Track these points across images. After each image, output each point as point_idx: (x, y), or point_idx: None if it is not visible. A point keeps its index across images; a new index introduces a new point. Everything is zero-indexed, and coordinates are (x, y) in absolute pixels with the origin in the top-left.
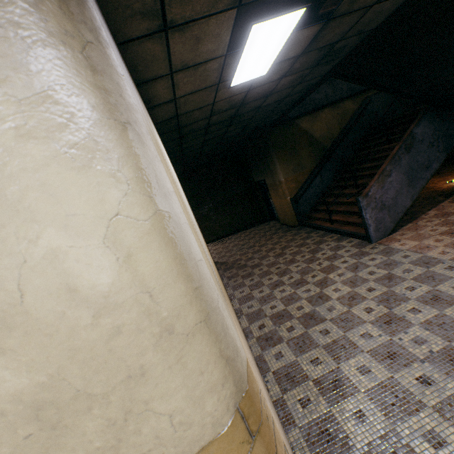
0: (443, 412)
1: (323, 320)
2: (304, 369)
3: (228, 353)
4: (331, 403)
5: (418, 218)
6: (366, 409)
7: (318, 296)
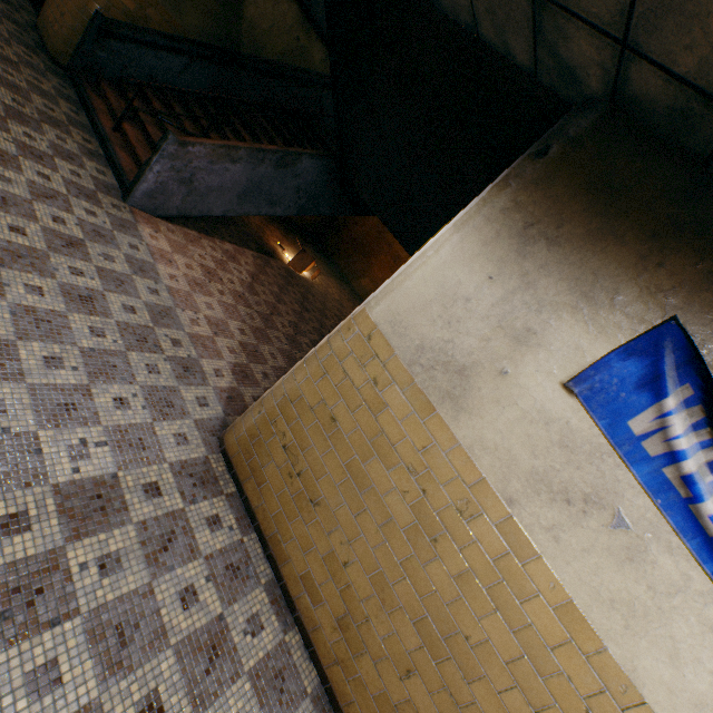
0: None
1: None
2: None
3: None
4: None
5: (211, 238)
6: None
7: None
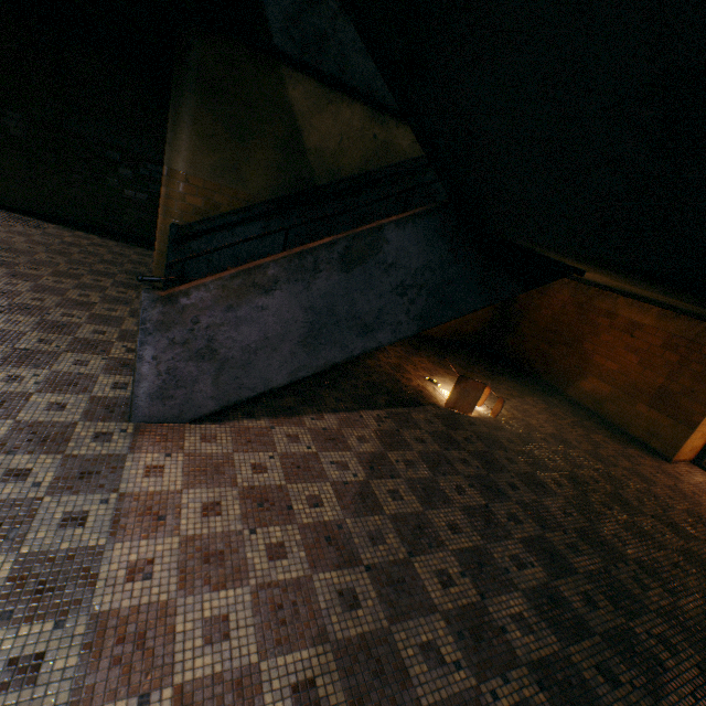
0: None
1: None
2: None
3: None
4: None
5: (295, 417)
6: None
7: None
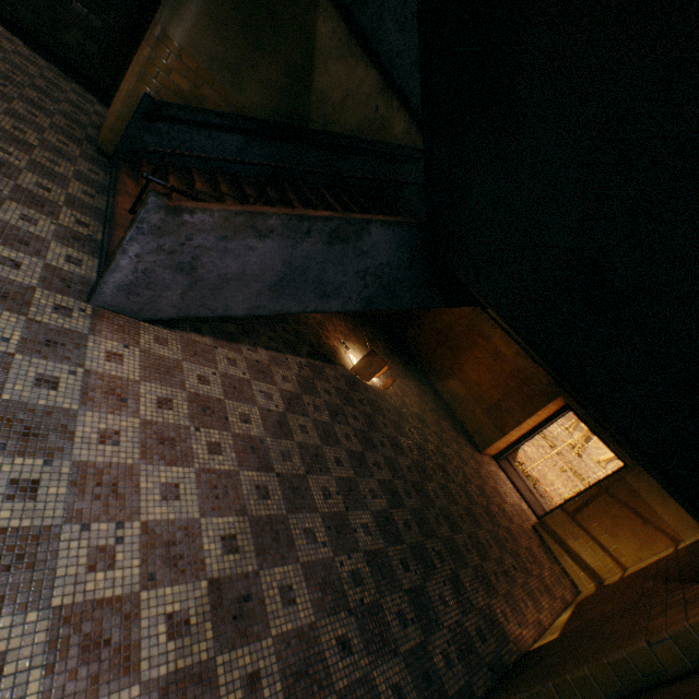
0: None
1: None
2: None
3: None
4: None
5: (235, 344)
6: None
7: None
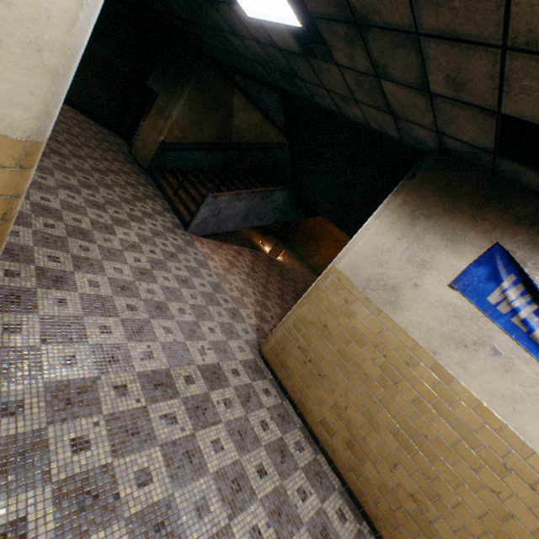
0: (126, 323)
1: (92, 242)
2: (36, 256)
3: (52, 110)
4: (42, 286)
5: (227, 244)
6: (72, 301)
7: (106, 227)
